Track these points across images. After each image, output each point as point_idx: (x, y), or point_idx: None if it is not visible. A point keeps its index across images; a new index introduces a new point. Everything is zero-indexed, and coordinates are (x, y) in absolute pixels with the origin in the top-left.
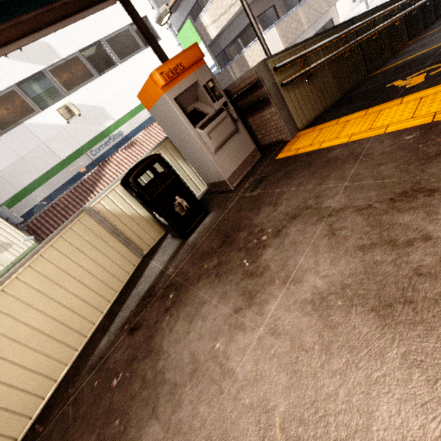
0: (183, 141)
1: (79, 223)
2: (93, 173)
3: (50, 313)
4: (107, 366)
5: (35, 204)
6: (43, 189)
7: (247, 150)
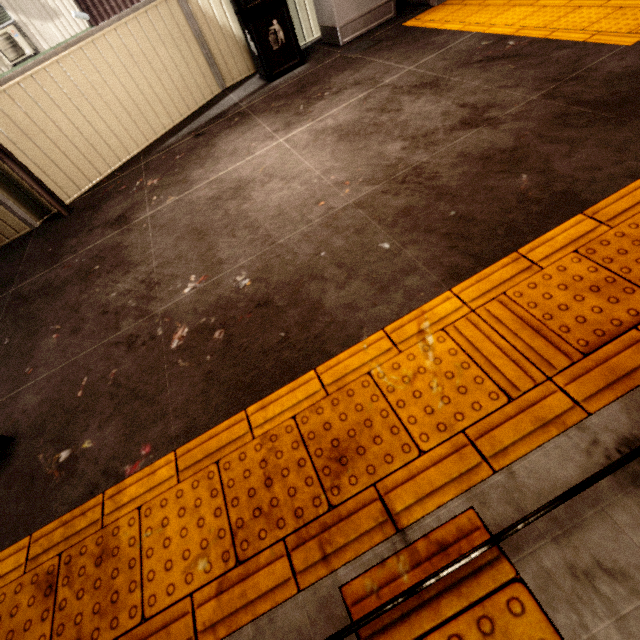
0: None
1: (165, 5)
2: None
3: (130, 92)
4: (173, 151)
5: None
6: None
7: None
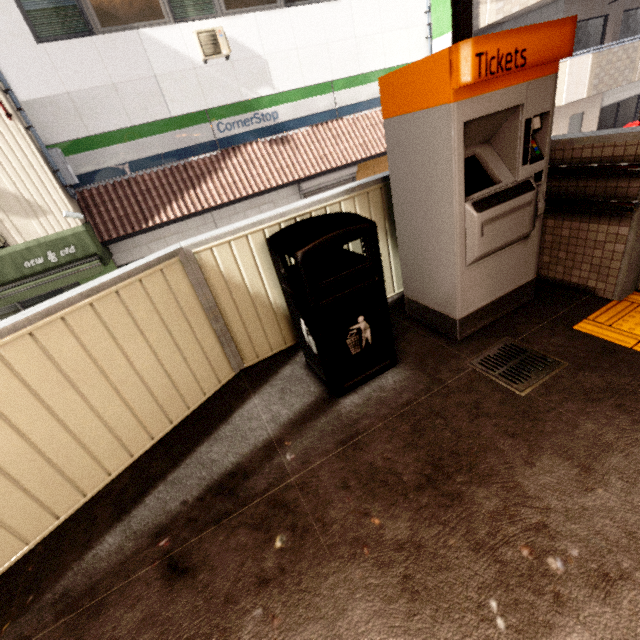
0: (420, 211)
1: (160, 276)
2: (207, 159)
3: (36, 437)
4: (93, 635)
5: (105, 166)
6: (125, 148)
7: (519, 278)
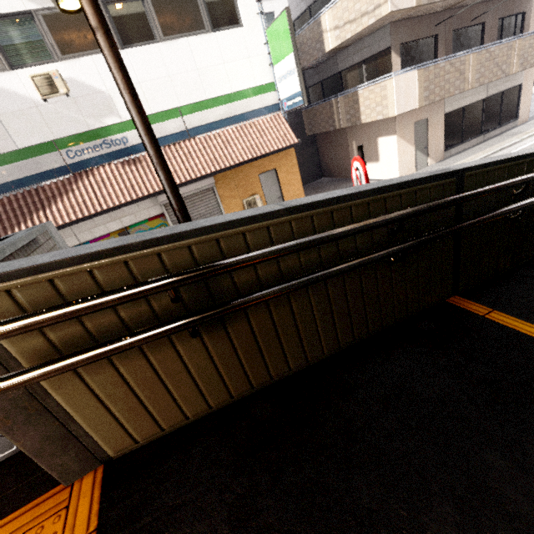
0: None
1: None
2: (60, 182)
3: None
4: None
5: None
6: None
7: None
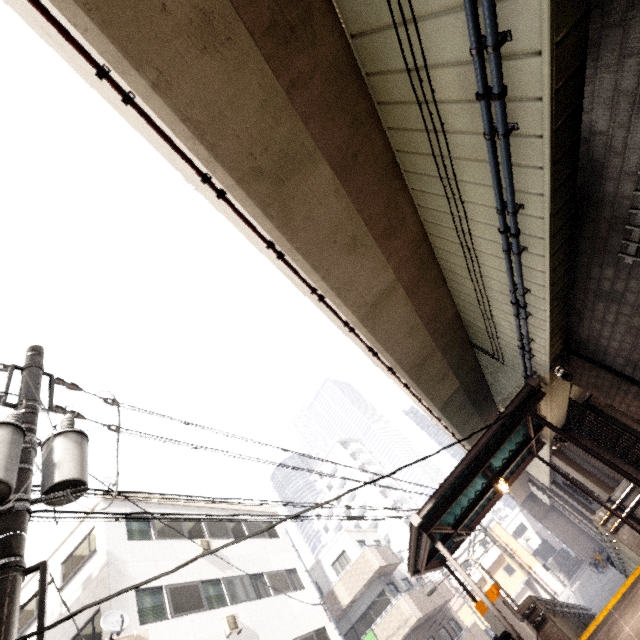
0: None
1: None
2: None
3: None
4: None
5: None
6: None
7: None
